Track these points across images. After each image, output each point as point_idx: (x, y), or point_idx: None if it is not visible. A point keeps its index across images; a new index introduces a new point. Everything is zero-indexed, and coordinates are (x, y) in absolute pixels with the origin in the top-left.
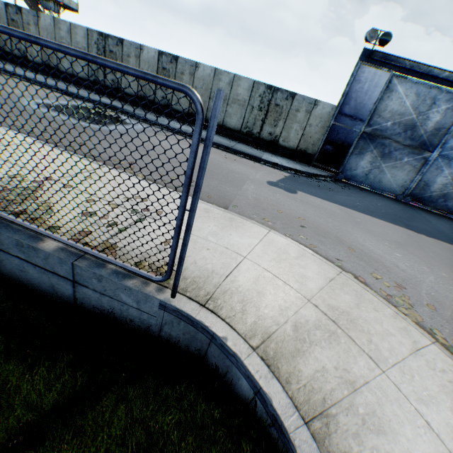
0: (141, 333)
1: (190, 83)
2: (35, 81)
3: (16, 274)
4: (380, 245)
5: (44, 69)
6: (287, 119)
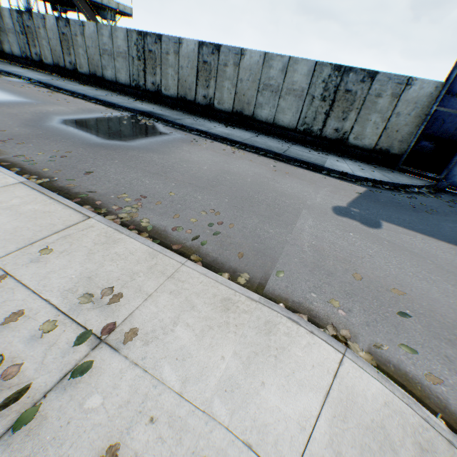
0: None
1: (235, 75)
2: (77, 93)
3: None
4: None
5: (91, 79)
6: (361, 109)
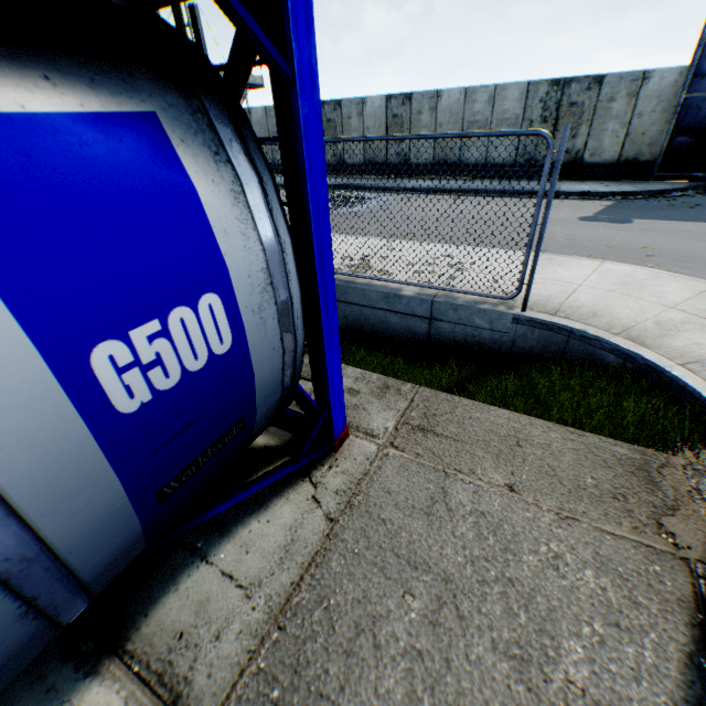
0: (492, 355)
1: (432, 121)
2: None
3: (376, 327)
4: None
5: None
6: (592, 121)
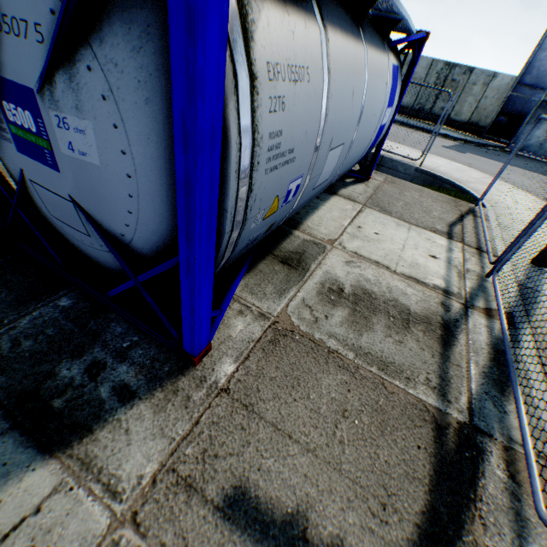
0: None
1: None
2: None
3: None
4: (526, 181)
5: None
6: (461, 94)
